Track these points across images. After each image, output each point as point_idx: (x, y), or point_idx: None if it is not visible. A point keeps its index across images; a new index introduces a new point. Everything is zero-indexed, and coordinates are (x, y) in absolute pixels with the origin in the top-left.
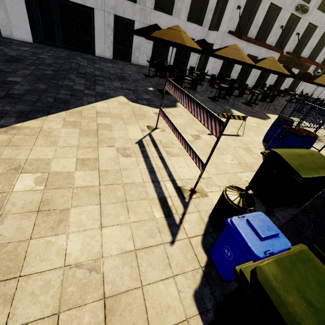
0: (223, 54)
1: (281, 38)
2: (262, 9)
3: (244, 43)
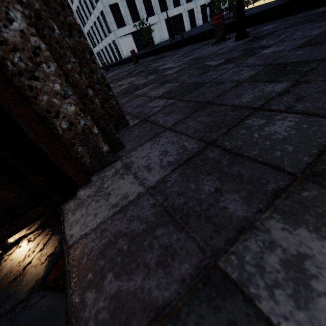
0: None
1: None
2: None
3: None
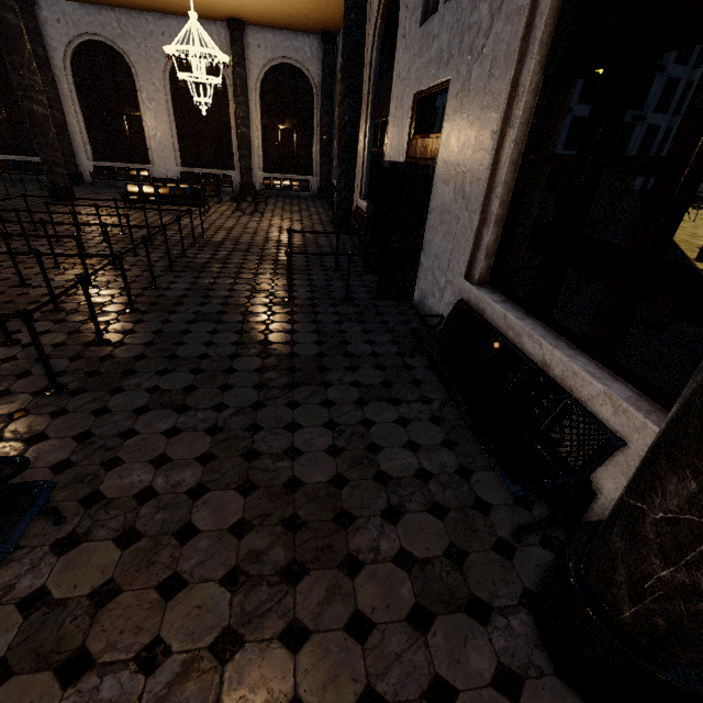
0: None
1: None
2: None
3: None
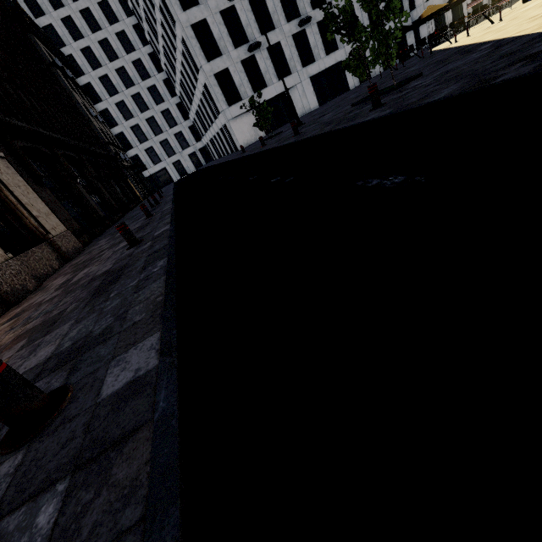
0: None
1: None
2: None
3: None
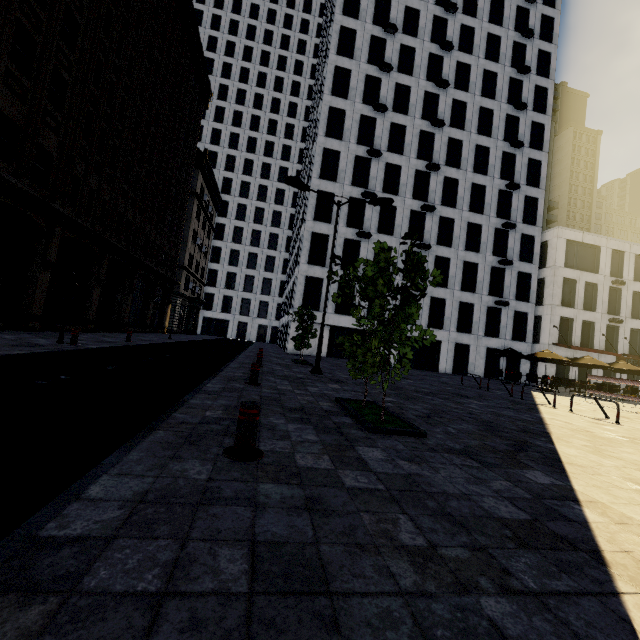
0: (584, 362)
1: (607, 343)
2: (576, 325)
3: (571, 351)
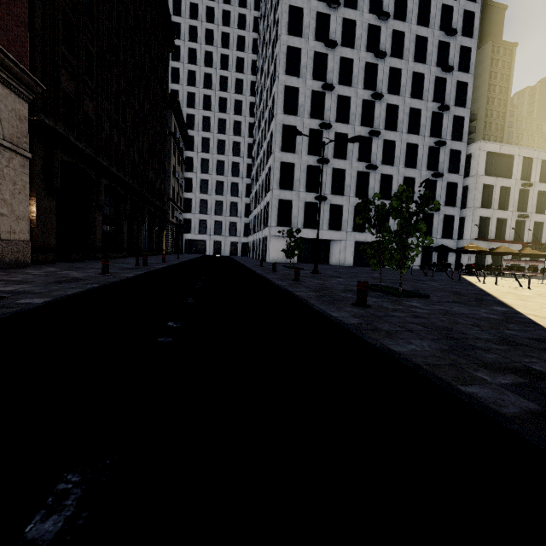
0: (500, 251)
1: (515, 235)
2: (492, 222)
3: (487, 243)
